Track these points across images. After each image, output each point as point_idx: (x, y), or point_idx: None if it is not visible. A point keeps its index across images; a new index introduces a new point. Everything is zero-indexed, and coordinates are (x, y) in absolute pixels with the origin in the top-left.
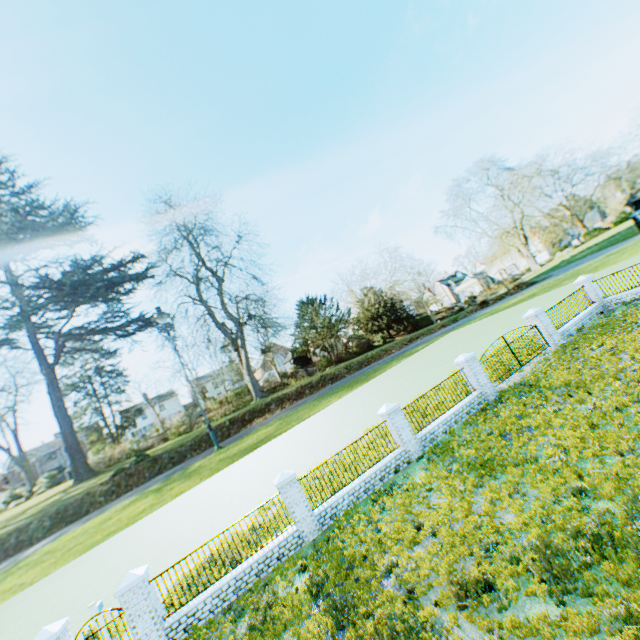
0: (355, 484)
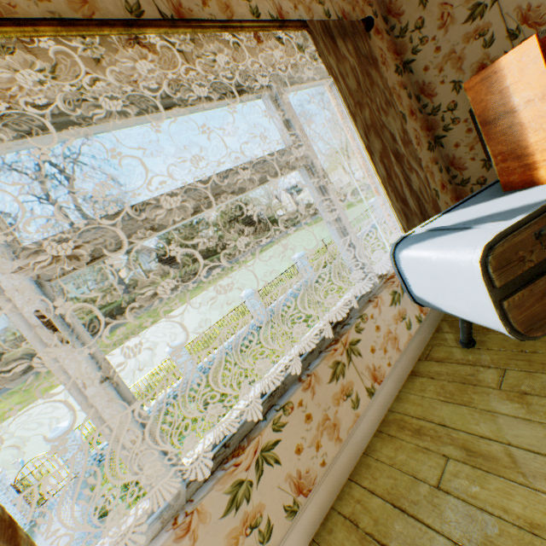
0: (225, 345)
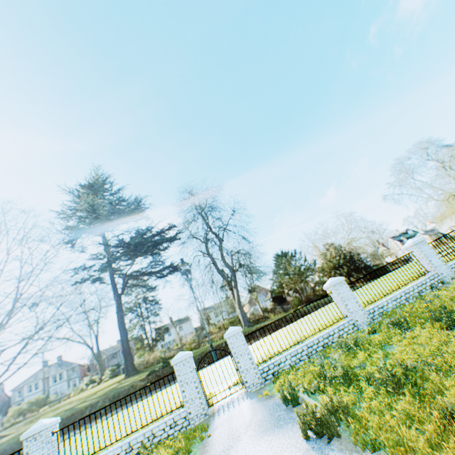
0: (395, 294)
